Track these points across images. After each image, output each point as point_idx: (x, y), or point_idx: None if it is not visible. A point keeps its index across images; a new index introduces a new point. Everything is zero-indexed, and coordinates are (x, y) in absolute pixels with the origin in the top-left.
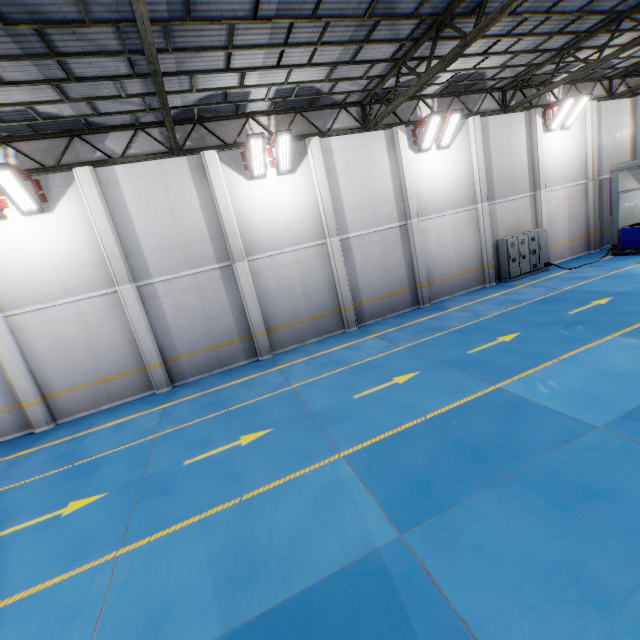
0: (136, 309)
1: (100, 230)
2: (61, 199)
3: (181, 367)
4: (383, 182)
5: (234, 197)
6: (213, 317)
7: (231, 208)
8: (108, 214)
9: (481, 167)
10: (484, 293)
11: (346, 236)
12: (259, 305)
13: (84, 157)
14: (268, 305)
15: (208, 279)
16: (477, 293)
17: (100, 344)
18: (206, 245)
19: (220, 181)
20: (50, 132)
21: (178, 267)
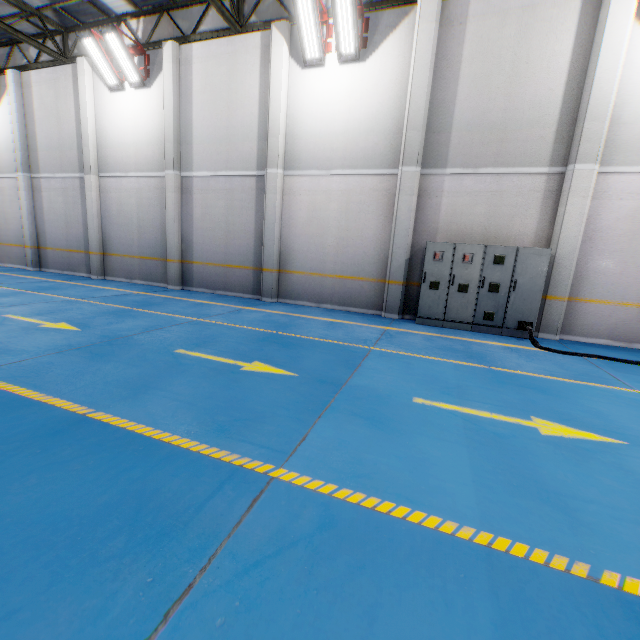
0: (25, 195)
1: (14, 123)
2: (6, 96)
3: (48, 257)
4: (246, 109)
5: (99, 109)
6: (71, 222)
7: (90, 119)
8: (21, 111)
9: (418, 97)
10: (338, 315)
11: (190, 174)
12: (102, 225)
13: (20, 63)
14: (109, 228)
15: (72, 186)
16: (338, 313)
17: (11, 216)
18: (74, 153)
19: (84, 89)
20: (6, 42)
21: (56, 168)
